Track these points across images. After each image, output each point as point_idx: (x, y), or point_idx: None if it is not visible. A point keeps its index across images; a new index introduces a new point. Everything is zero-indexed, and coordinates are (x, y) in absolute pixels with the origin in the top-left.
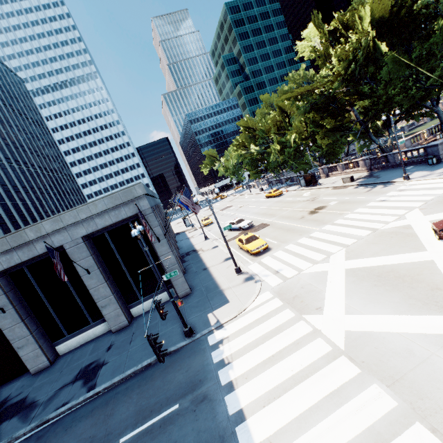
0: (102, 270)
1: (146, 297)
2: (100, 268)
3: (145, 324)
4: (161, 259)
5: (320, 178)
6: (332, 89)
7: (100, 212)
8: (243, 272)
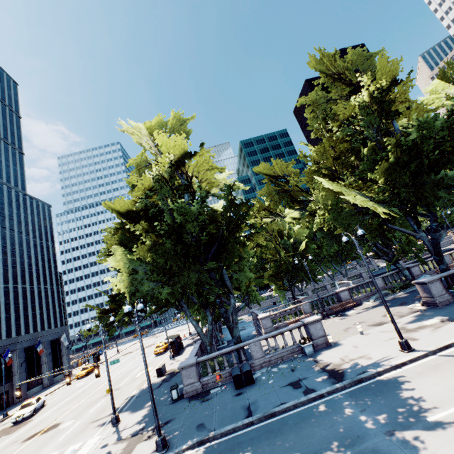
0: None
1: None
2: None
3: None
4: None
5: None
6: None
7: None
8: None
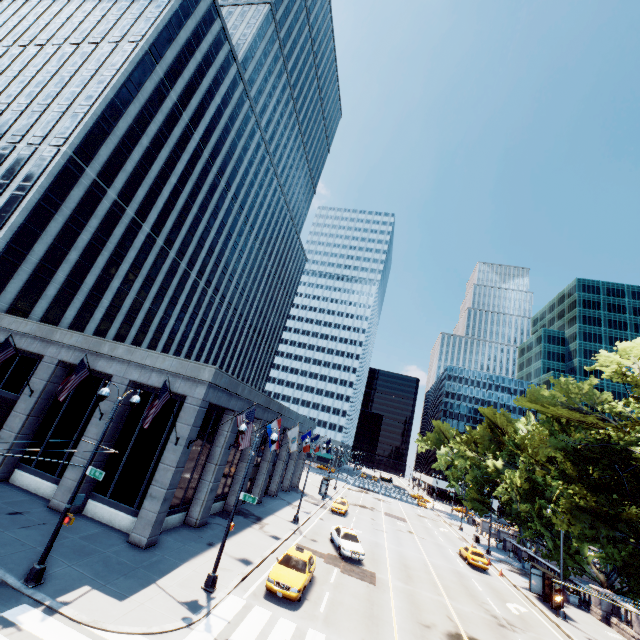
0: (112, 426)
1: (112, 501)
2: (113, 422)
3: (66, 527)
4: (159, 467)
5: (588, 611)
6: (624, 441)
7: (163, 370)
8: (212, 591)
